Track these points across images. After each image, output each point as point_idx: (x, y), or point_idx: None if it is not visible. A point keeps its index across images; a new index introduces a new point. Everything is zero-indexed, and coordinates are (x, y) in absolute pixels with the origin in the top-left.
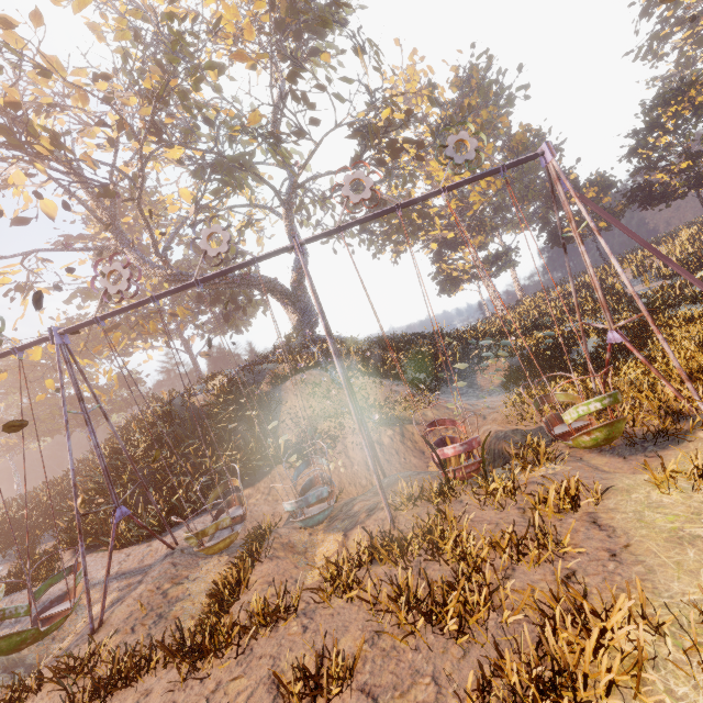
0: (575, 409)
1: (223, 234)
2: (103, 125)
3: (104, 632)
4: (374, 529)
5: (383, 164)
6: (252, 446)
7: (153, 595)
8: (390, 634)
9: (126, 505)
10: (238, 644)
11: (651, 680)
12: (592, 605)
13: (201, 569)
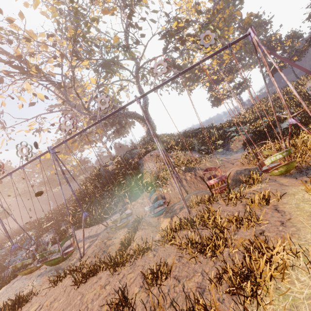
0: (269, 158)
1: (106, 99)
2: (54, 58)
3: (85, 257)
4: (182, 216)
5: (178, 49)
6: (133, 185)
7: (101, 244)
8: (185, 257)
9: (89, 211)
10: (130, 261)
11: (290, 274)
12: (267, 245)
13: (117, 234)
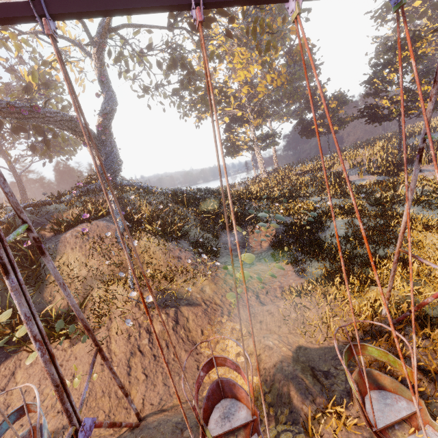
0: None
1: None
2: None
3: None
4: None
5: (196, 31)
6: None
7: None
8: None
9: None
10: None
11: None
12: None
13: None
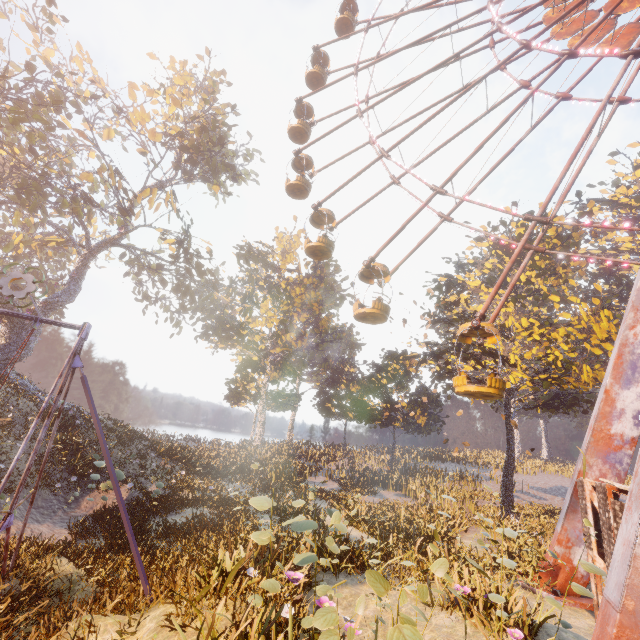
0: None
1: None
2: None
3: None
4: None
5: (191, 274)
6: None
7: None
8: None
9: None
10: None
11: None
12: None
13: None
